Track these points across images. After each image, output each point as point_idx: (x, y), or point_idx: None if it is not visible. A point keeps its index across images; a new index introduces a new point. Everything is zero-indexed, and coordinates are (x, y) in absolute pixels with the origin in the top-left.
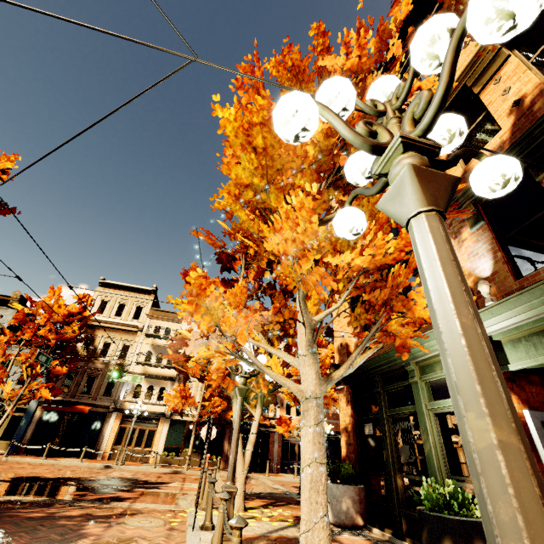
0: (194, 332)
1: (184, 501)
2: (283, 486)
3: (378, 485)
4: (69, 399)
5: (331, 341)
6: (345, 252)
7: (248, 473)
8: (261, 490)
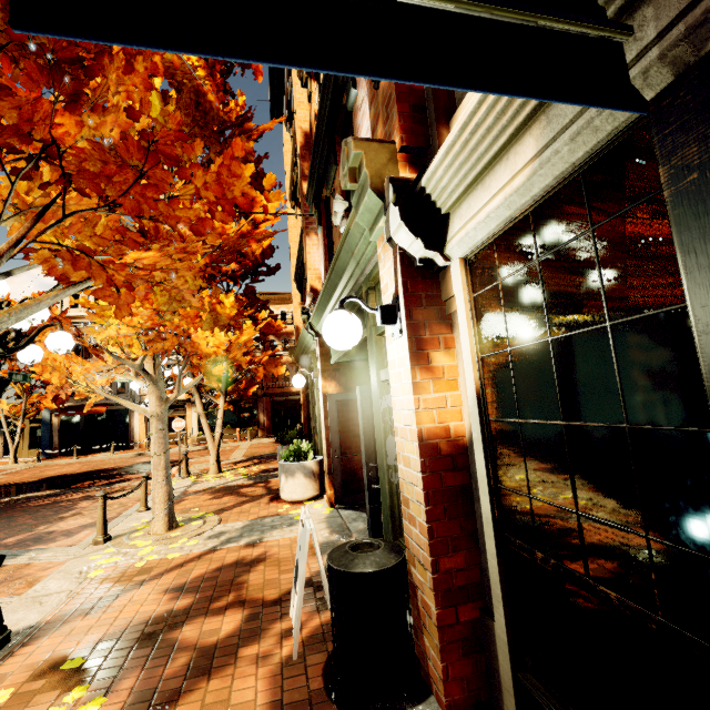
0: (48, 387)
1: (177, 474)
2: None
3: None
4: (82, 404)
5: None
6: (109, 328)
7: None
8: (273, 452)
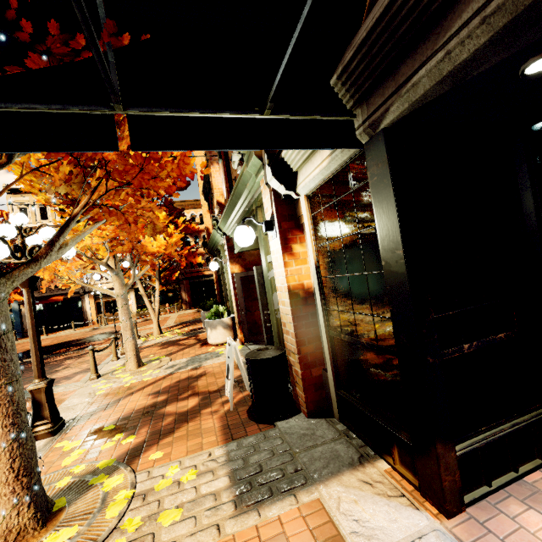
0: (43, 282)
1: None
2: None
3: None
4: (42, 295)
5: None
6: (86, 240)
7: None
8: (196, 318)
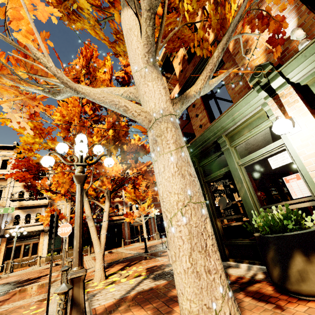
0: None
1: (52, 288)
2: (134, 251)
3: None
4: None
5: None
6: None
7: (111, 250)
8: (119, 258)
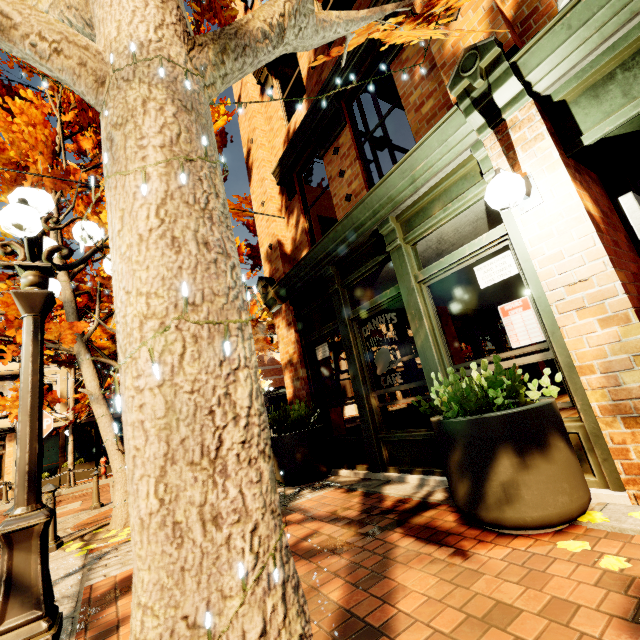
0: None
1: None
2: None
3: (340, 419)
4: None
5: (257, 265)
6: None
7: None
8: None
